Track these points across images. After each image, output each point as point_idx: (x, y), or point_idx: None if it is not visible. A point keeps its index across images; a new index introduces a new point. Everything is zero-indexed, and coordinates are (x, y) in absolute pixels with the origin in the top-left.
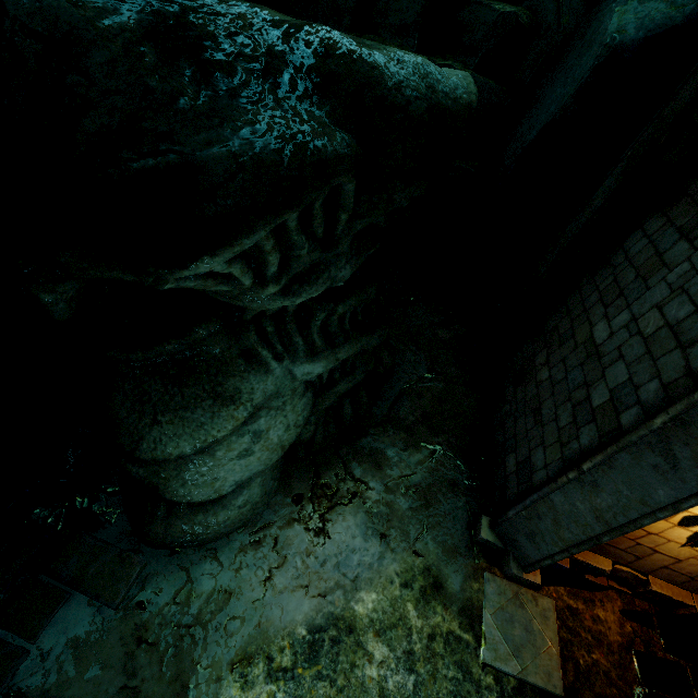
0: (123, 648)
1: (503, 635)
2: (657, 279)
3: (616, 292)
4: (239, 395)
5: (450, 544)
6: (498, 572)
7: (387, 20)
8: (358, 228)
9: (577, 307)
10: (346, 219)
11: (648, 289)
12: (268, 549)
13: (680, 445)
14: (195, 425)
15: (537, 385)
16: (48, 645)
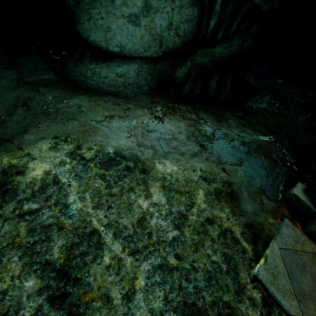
0: (15, 101)
1: (288, 271)
2: None
3: None
4: None
5: (257, 183)
6: (300, 227)
7: None
8: None
9: None
10: None
11: None
12: (121, 109)
13: None
14: None
15: None
16: None
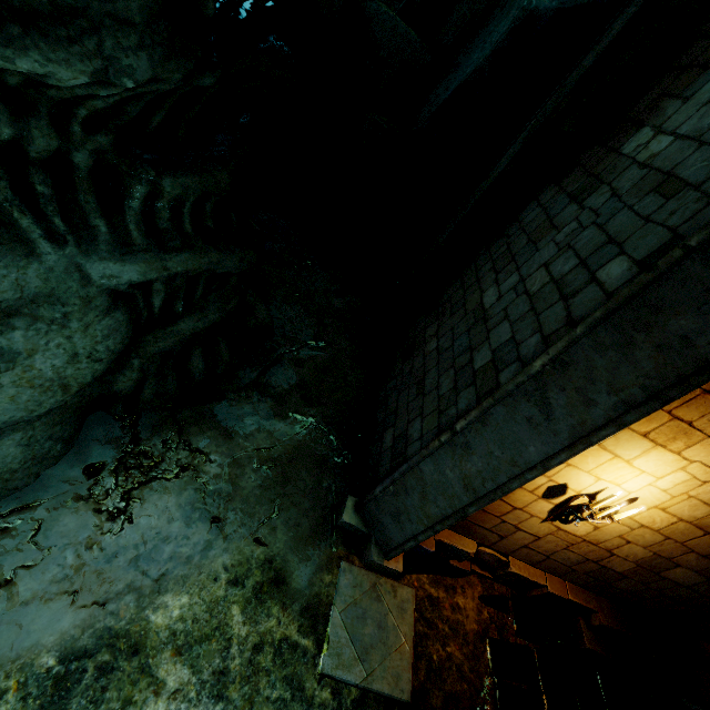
0: None
1: (351, 635)
2: (546, 241)
3: (508, 258)
4: None
5: (305, 530)
6: (358, 560)
7: None
8: None
9: (471, 277)
10: None
11: (537, 251)
12: (21, 539)
13: (556, 391)
14: None
15: (424, 357)
16: None
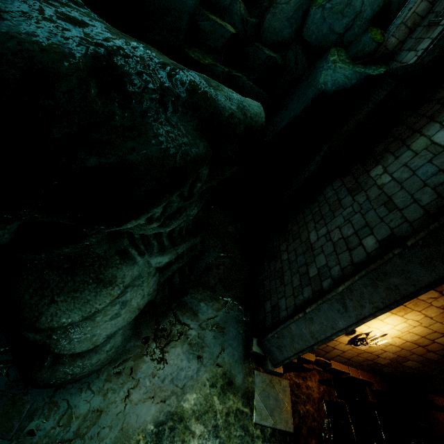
0: None
1: (264, 405)
2: (338, 213)
3: (320, 216)
4: (115, 279)
5: (237, 357)
6: (262, 369)
7: (206, 42)
8: (204, 188)
9: (301, 220)
10: (200, 186)
11: (334, 217)
12: (127, 376)
13: (349, 300)
14: (83, 302)
15: (281, 262)
16: None
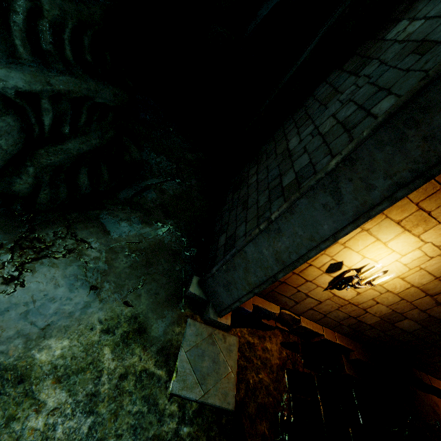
0: None
1: (193, 367)
2: (333, 101)
3: (306, 118)
4: None
5: (162, 297)
6: (199, 318)
7: None
8: None
9: (280, 135)
10: None
11: (327, 109)
12: None
13: (345, 182)
14: None
15: (248, 187)
16: None
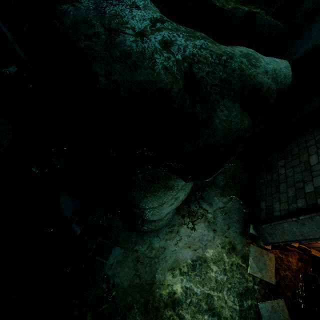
0: (133, 263)
1: (256, 265)
2: None
3: None
4: (173, 187)
5: (238, 234)
6: (255, 244)
7: None
8: None
9: (302, 144)
10: None
11: None
12: (175, 234)
13: None
14: (158, 197)
15: (278, 175)
16: (112, 262)
